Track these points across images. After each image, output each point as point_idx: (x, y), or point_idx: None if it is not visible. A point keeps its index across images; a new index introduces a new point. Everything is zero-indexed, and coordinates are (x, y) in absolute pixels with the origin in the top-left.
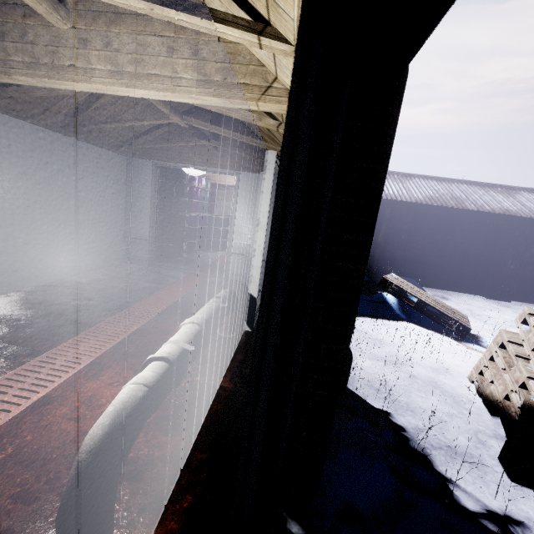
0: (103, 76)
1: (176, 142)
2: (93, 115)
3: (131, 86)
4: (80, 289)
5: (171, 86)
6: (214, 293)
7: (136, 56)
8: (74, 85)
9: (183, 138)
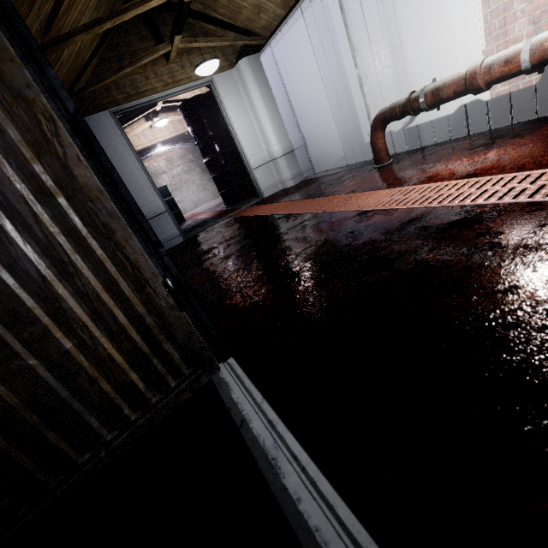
0: None
1: (140, 58)
2: (58, 26)
3: None
4: (212, 250)
5: None
6: (292, 193)
7: None
8: None
9: (124, 63)
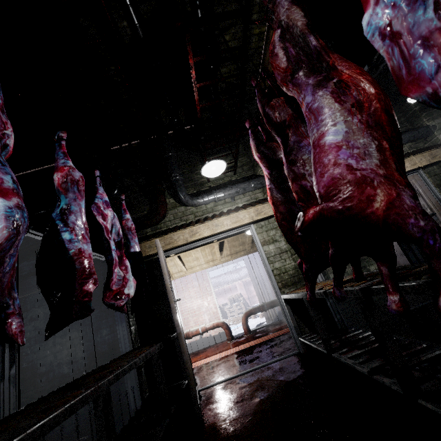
0: None
1: None
2: None
3: None
4: None
5: None
6: None
7: None
8: None
9: None
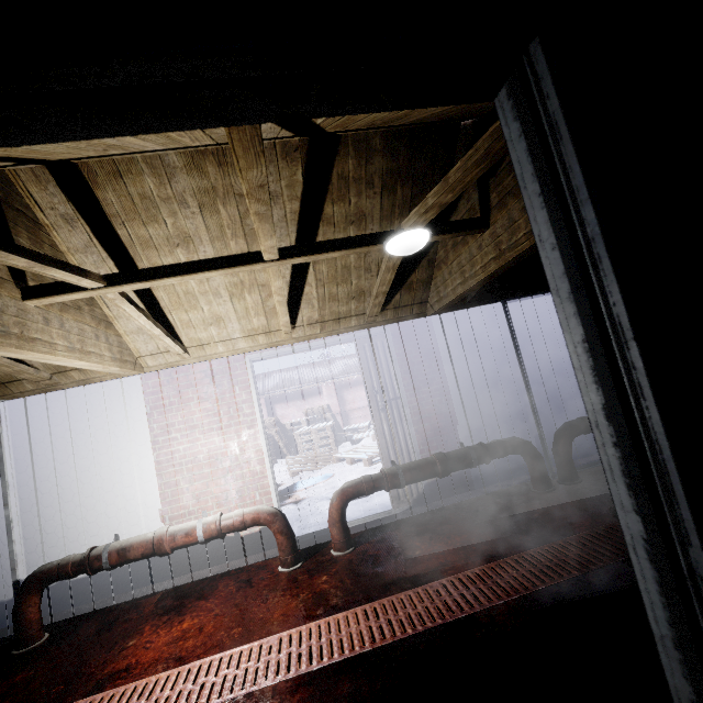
0: (63, 350)
1: None
2: None
3: (82, 359)
4: None
5: (101, 360)
6: None
7: (81, 337)
8: (30, 354)
9: None
